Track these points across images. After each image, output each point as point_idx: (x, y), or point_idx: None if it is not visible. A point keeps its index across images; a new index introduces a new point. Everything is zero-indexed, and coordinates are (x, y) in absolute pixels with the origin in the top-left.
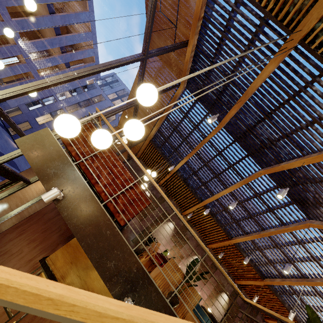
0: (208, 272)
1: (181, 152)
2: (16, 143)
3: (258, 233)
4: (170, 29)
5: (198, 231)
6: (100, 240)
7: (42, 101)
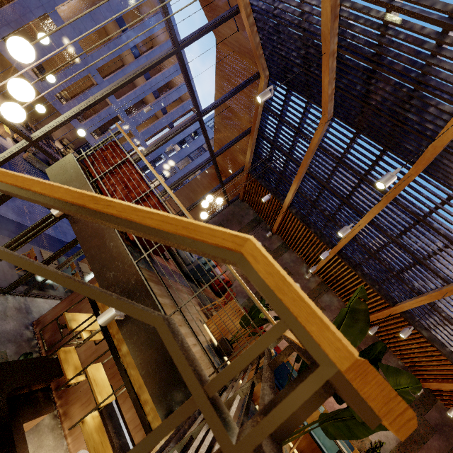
0: (278, 317)
1: (289, 176)
2: (46, 172)
3: (438, 289)
4: (222, 1)
5: (341, 298)
6: (103, 252)
7: (153, 163)
